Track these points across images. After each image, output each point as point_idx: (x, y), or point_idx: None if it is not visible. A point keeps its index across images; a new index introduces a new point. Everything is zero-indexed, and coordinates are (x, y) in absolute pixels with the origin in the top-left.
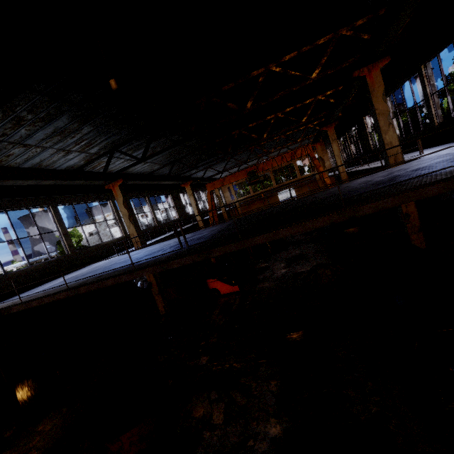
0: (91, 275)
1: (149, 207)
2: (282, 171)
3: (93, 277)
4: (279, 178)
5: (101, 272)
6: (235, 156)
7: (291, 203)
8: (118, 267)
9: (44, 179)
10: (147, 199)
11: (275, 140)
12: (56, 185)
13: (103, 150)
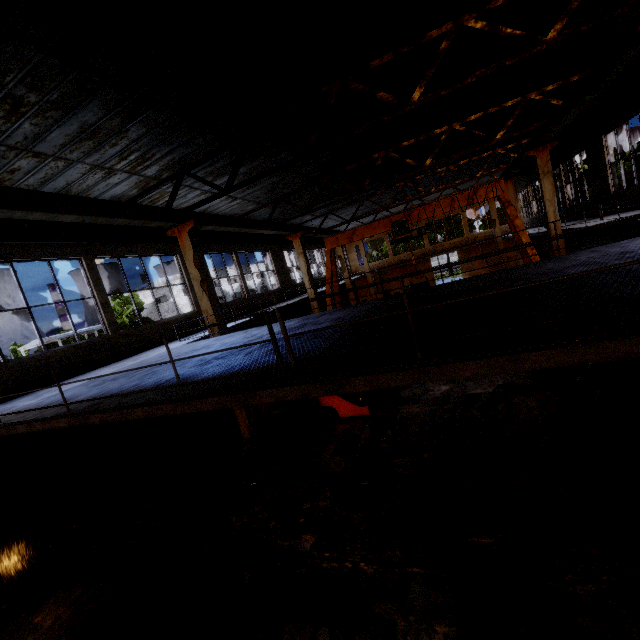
0: (120, 384)
1: (236, 269)
2: (439, 225)
3: (120, 391)
4: (433, 236)
5: (137, 380)
6: (372, 197)
7: (493, 280)
8: (166, 376)
9: (61, 211)
10: (235, 256)
11: (438, 173)
12: (93, 226)
13: (167, 171)
